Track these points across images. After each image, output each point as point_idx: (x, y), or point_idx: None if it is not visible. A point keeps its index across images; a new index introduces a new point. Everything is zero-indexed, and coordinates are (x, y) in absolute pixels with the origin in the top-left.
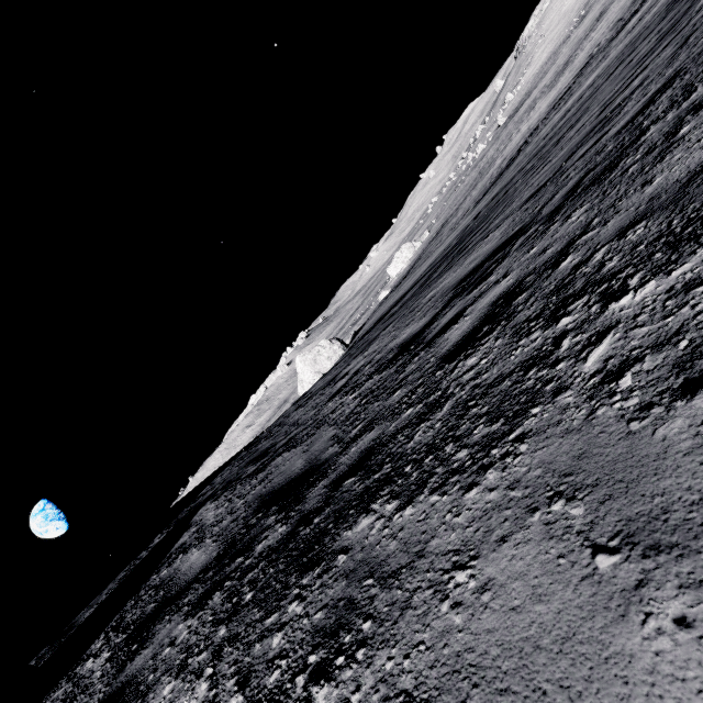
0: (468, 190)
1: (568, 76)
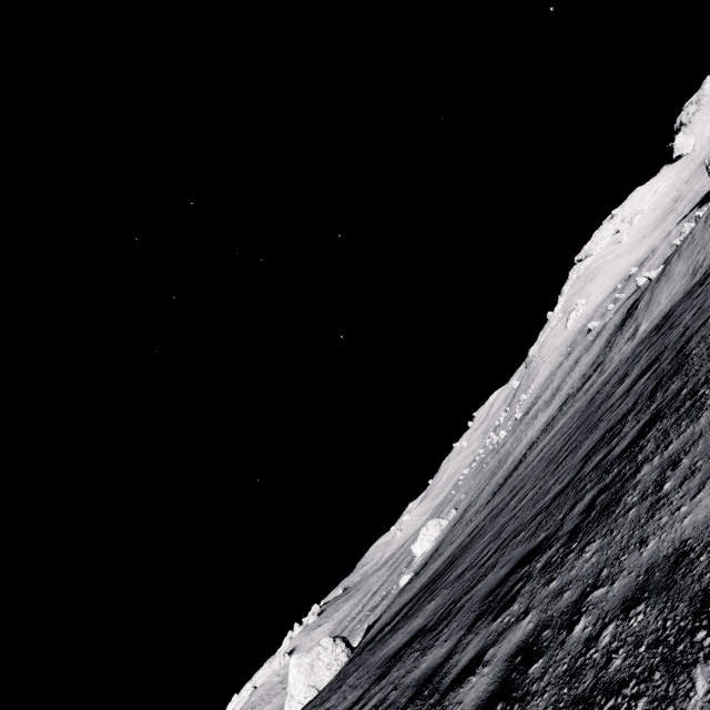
0: (489, 477)
1: (557, 402)
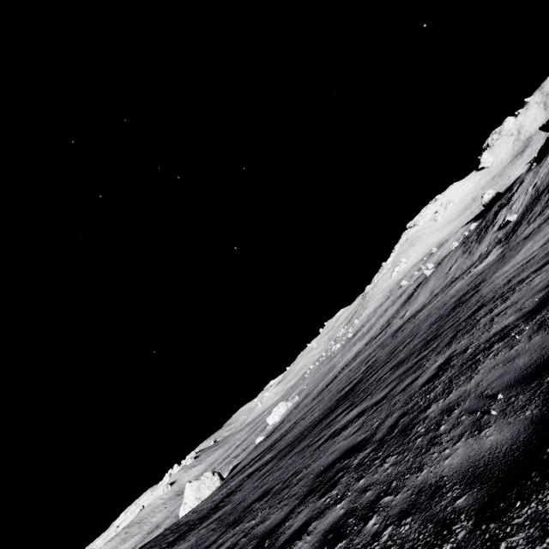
0: (321, 379)
1: (367, 338)
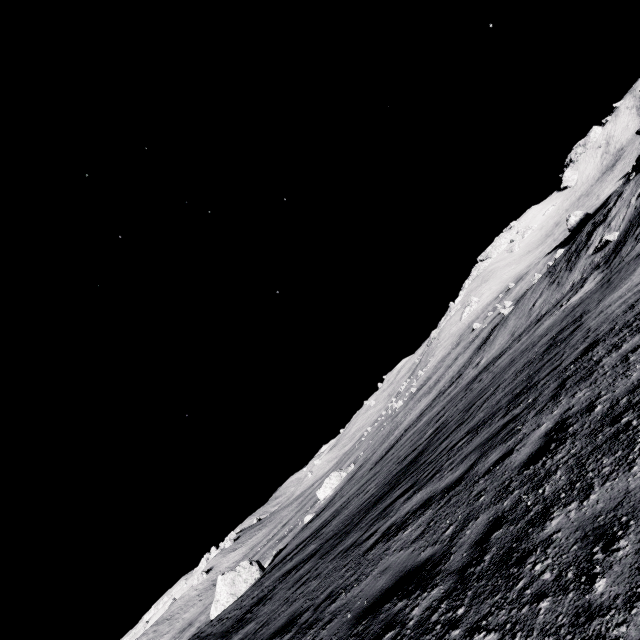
0: (380, 443)
1: (434, 393)
